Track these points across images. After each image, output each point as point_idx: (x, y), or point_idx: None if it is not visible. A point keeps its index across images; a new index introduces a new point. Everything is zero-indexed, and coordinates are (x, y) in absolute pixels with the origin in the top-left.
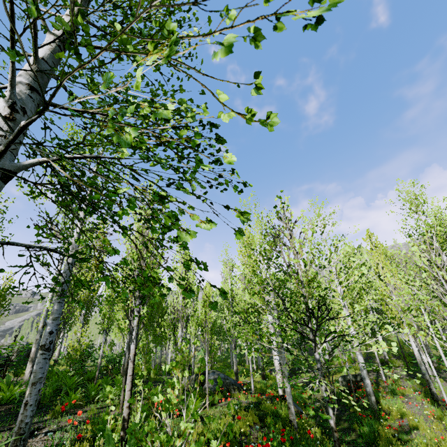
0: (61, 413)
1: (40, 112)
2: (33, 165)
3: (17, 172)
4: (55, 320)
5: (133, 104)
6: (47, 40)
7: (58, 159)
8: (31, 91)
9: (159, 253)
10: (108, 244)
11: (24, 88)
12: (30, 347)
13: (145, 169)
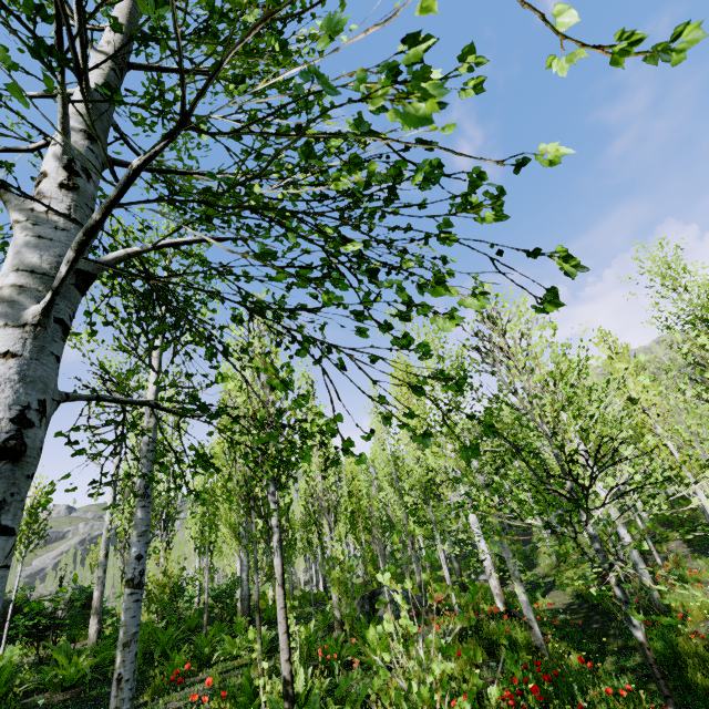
0: (164, 690)
1: (171, 135)
2: (120, 261)
3: (96, 274)
4: (142, 536)
5: (419, 44)
6: (95, 63)
7: (155, 248)
8: (90, 141)
9: (367, 375)
10: (272, 373)
11: (80, 137)
12: (89, 591)
13: (373, 209)
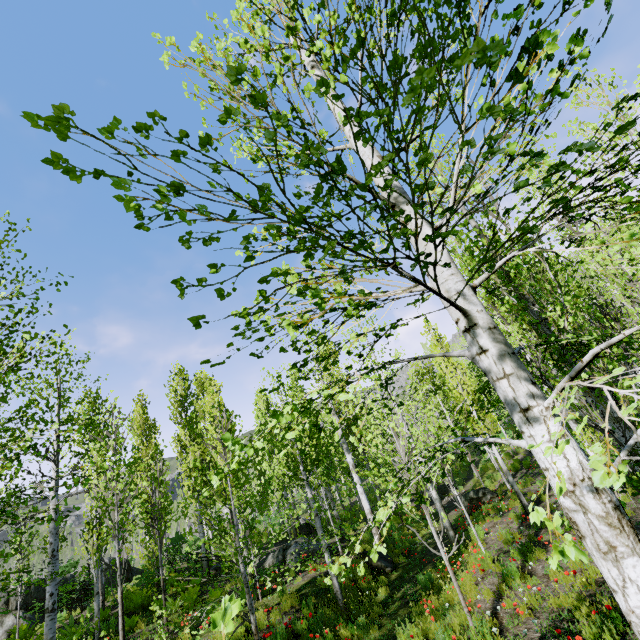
0: None
1: None
2: None
3: None
4: (52, 581)
5: None
6: None
7: None
8: None
9: None
10: None
11: None
12: None
13: None
